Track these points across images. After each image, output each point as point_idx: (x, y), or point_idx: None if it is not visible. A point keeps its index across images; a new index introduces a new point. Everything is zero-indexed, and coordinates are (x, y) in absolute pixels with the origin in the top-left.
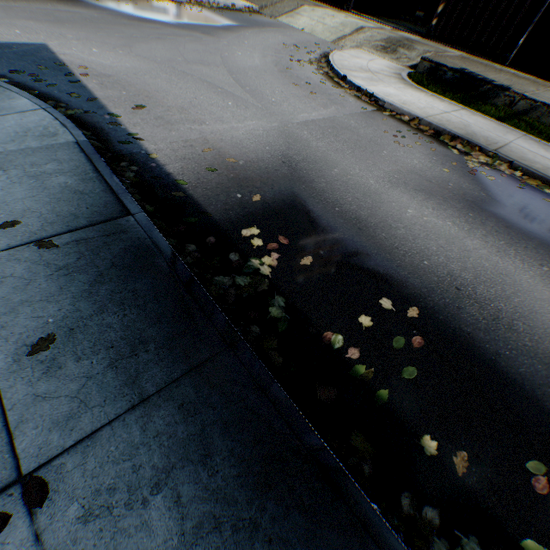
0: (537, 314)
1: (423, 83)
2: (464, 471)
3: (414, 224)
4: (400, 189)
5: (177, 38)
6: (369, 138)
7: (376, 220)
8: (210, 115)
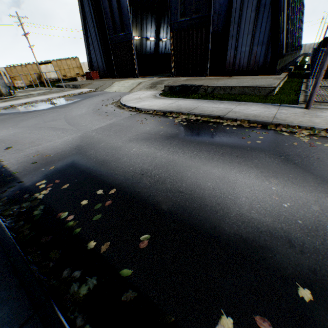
0: (181, 173)
1: (166, 95)
2: (105, 250)
3: (133, 154)
4: (133, 142)
5: (45, 113)
6: (128, 125)
7: (113, 158)
8: (46, 140)
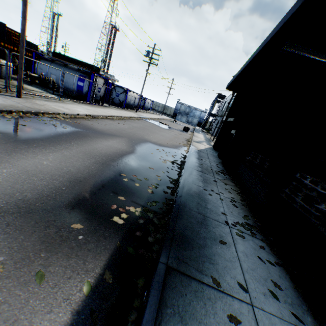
0: (101, 153)
1: None
2: (159, 176)
3: (61, 164)
4: (13, 161)
5: None
6: None
7: (66, 175)
8: None
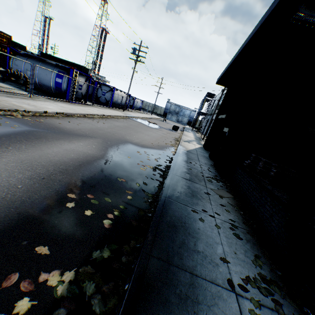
0: (52, 160)
1: None
2: (131, 192)
3: None
4: None
5: None
6: None
7: None
8: None
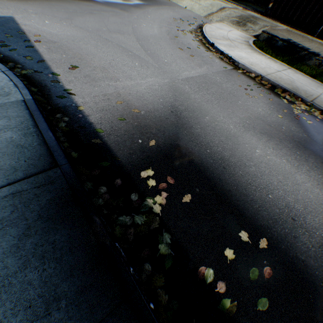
0: None
1: (262, 48)
2: None
3: (261, 162)
4: (250, 132)
5: (103, 13)
6: (229, 91)
7: (235, 159)
8: (122, 73)
